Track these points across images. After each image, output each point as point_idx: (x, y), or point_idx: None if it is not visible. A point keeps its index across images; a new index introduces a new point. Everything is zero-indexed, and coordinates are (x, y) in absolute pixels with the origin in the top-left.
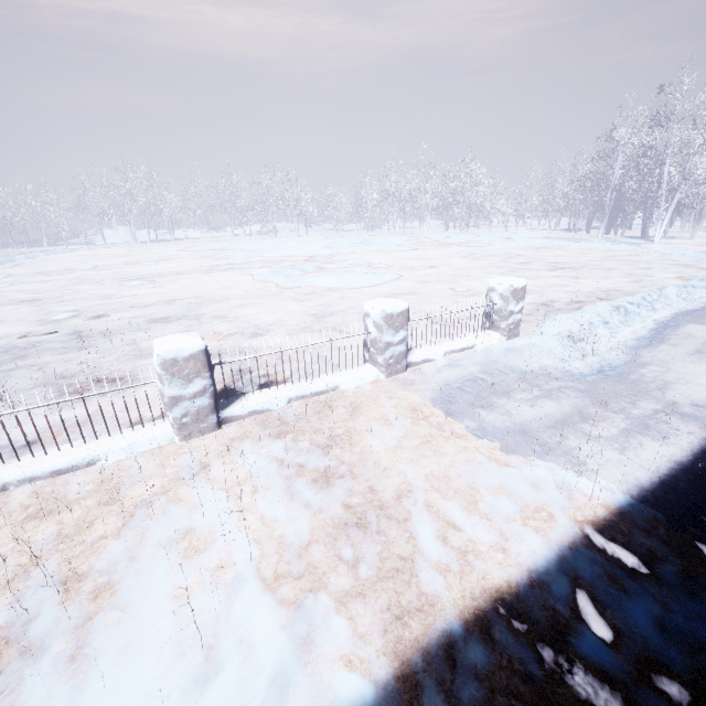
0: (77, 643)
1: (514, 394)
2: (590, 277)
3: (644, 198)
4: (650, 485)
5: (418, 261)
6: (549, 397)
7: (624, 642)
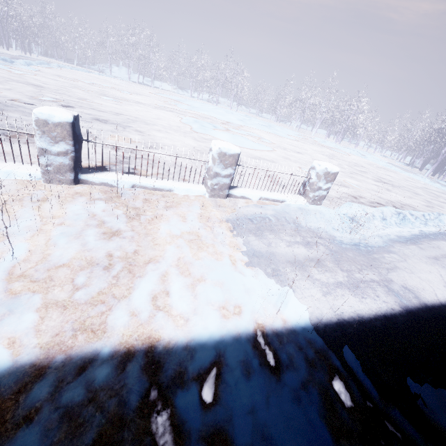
0: None
1: (283, 235)
2: (400, 194)
3: None
4: (327, 322)
5: (294, 148)
6: (305, 245)
7: (216, 410)
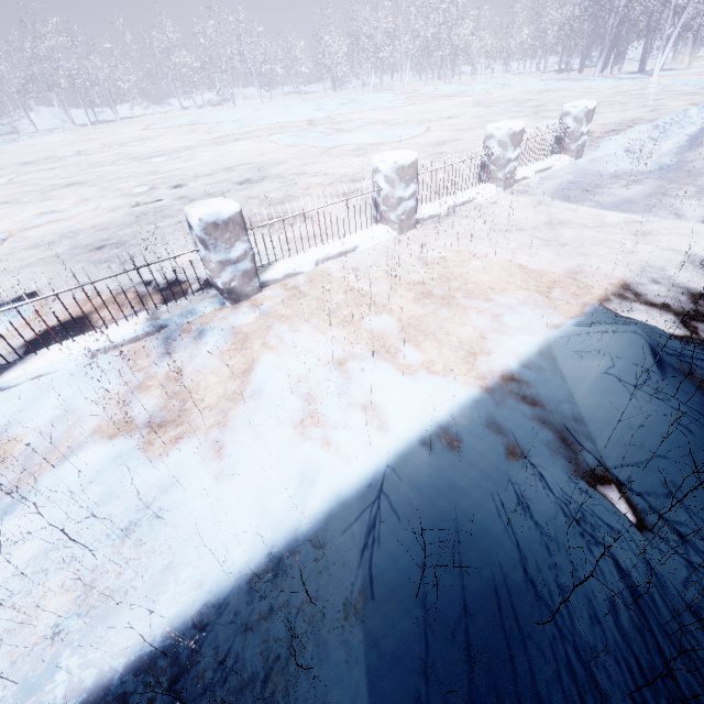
0: (466, 293)
1: (610, 185)
2: (608, 112)
3: (648, 21)
4: None
5: (427, 115)
6: (637, 184)
7: None
